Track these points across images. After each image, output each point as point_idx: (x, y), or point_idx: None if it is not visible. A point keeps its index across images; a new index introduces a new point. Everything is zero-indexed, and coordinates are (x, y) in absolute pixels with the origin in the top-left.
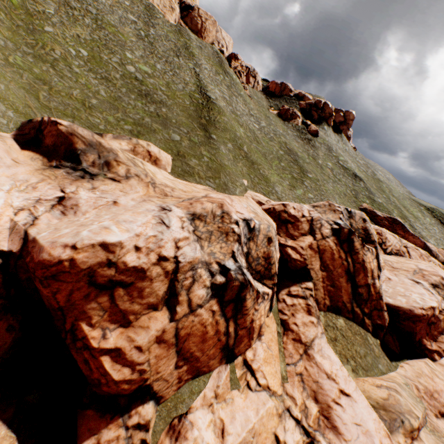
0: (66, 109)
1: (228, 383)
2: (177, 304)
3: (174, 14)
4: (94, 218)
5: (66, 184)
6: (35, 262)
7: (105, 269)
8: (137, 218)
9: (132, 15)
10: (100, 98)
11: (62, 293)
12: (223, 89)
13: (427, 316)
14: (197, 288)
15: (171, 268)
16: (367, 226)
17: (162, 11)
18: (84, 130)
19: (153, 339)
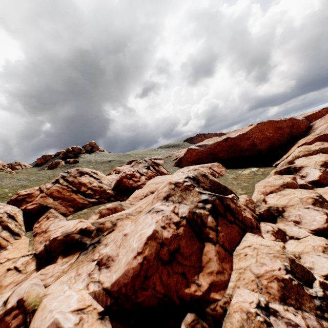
0: None
1: None
2: None
3: None
4: None
5: None
6: None
7: None
8: None
9: None
10: None
11: None
12: None
13: (123, 176)
14: None
15: None
16: (80, 170)
17: None
18: None
19: None
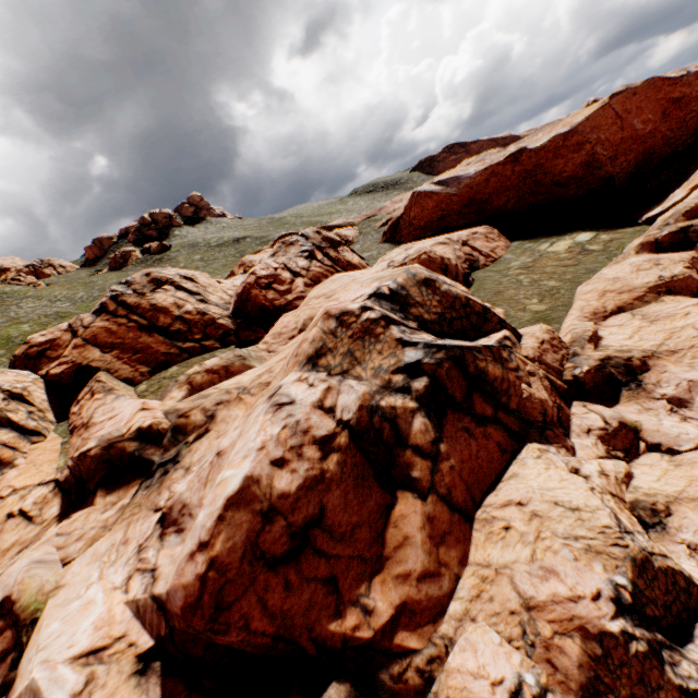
0: None
1: None
2: None
3: None
4: None
5: None
6: None
7: None
8: None
9: None
10: None
11: None
12: None
13: (250, 284)
14: None
15: None
16: (154, 276)
17: None
18: None
19: None
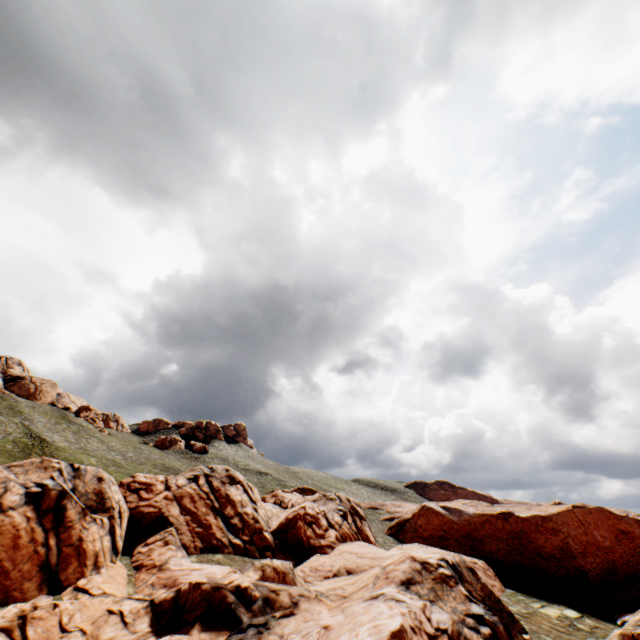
0: None
1: None
2: None
3: None
4: None
5: None
6: None
7: None
8: None
9: None
10: None
11: None
12: (68, 433)
13: (300, 514)
14: (10, 496)
15: None
16: (231, 473)
17: None
18: None
19: None
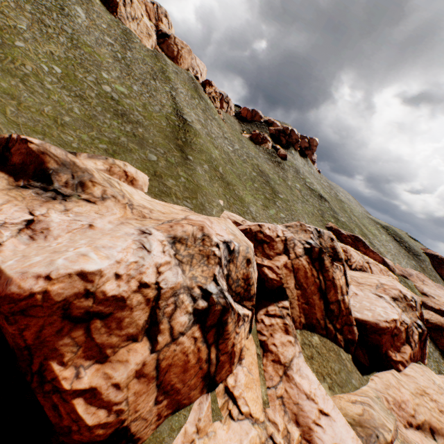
0: (36, 126)
1: (210, 415)
2: (159, 333)
3: (151, 40)
4: (68, 243)
5: (36, 205)
6: (0, 296)
7: (82, 300)
8: (117, 243)
9: (109, 38)
10: (74, 116)
11: (30, 330)
12: (199, 113)
13: (391, 328)
14: (179, 315)
15: (152, 295)
16: (334, 245)
17: (139, 36)
18: (58, 148)
19: (132, 374)
